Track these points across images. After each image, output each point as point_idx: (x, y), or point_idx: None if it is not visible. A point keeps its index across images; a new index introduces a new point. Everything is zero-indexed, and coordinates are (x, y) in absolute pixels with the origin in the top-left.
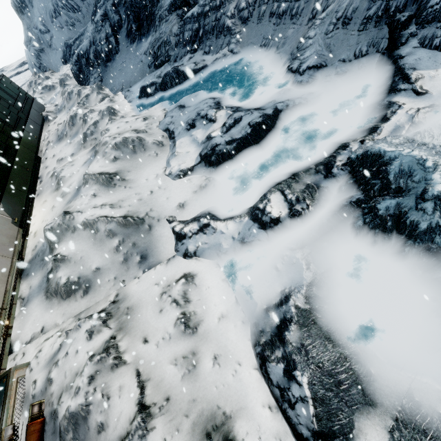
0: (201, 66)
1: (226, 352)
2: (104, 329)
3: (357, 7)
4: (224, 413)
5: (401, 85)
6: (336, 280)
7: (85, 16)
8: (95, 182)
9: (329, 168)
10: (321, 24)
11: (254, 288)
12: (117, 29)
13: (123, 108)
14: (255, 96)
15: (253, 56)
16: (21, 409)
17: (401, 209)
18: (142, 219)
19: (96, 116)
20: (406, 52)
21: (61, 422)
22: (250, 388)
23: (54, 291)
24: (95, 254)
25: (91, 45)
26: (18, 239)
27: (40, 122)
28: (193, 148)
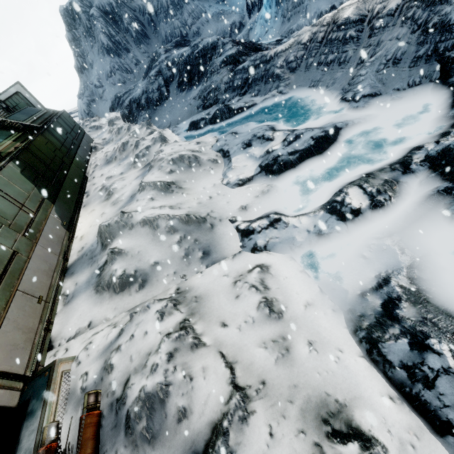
0: (251, 104)
1: (321, 339)
2: (175, 311)
3: (405, 51)
4: (336, 400)
5: None
6: (438, 264)
7: (136, 76)
8: (153, 188)
9: (407, 165)
10: (371, 65)
11: (340, 277)
12: (169, 82)
13: (172, 139)
14: (309, 121)
15: (302, 95)
16: (65, 407)
17: None
18: (204, 218)
19: (149, 142)
20: None
21: (131, 408)
22: (360, 377)
23: (107, 284)
24: (153, 249)
25: (143, 93)
26: (65, 240)
27: (89, 150)
28: (250, 162)
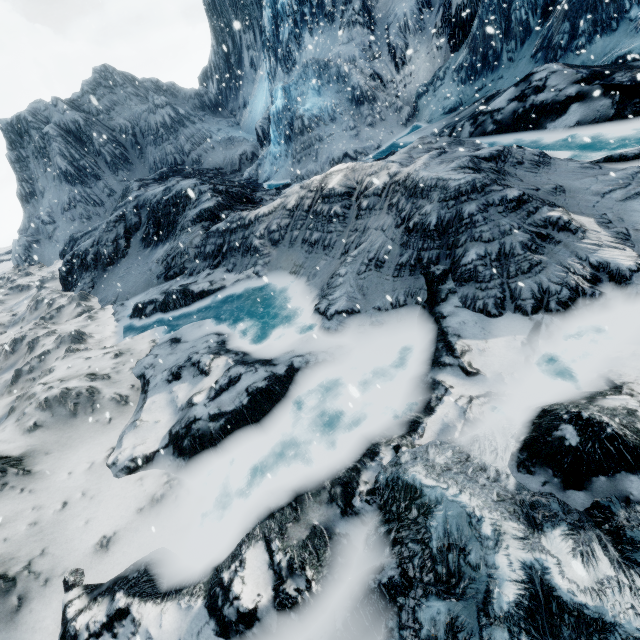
0: (218, 287)
1: None
2: None
3: (389, 250)
4: None
5: (445, 357)
6: None
7: (108, 210)
8: None
9: (349, 495)
10: (353, 262)
11: None
12: (132, 232)
13: (103, 330)
14: (273, 337)
15: (281, 282)
16: None
17: (457, 632)
18: (13, 580)
19: (51, 342)
20: (448, 310)
21: None
22: None
23: None
24: None
25: (94, 245)
26: None
27: None
28: (166, 415)
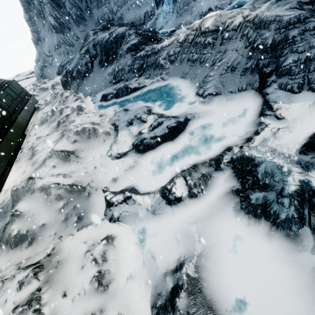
0: (142, 85)
1: (128, 311)
2: (33, 280)
3: (239, 61)
4: None
5: (267, 111)
6: (220, 252)
7: (76, 49)
8: (56, 157)
9: (218, 163)
10: (218, 69)
11: (158, 253)
12: (93, 59)
13: (89, 107)
14: (174, 108)
15: (175, 82)
16: None
17: (267, 201)
18: (84, 188)
19: (69, 110)
20: (270, 91)
21: None
22: None
23: (6, 240)
24: (44, 212)
25: (75, 66)
26: None
27: (32, 110)
28: (129, 138)
